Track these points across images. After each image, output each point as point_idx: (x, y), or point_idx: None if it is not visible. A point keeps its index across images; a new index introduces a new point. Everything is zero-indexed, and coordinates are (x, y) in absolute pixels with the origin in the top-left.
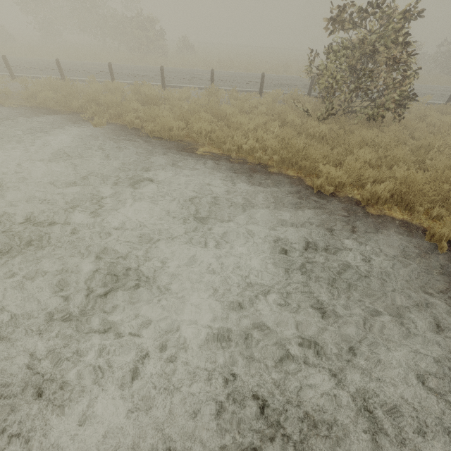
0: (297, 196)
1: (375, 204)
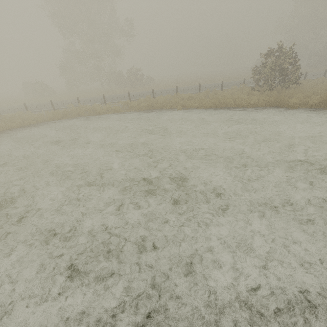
0: (286, 111)
1: (314, 107)
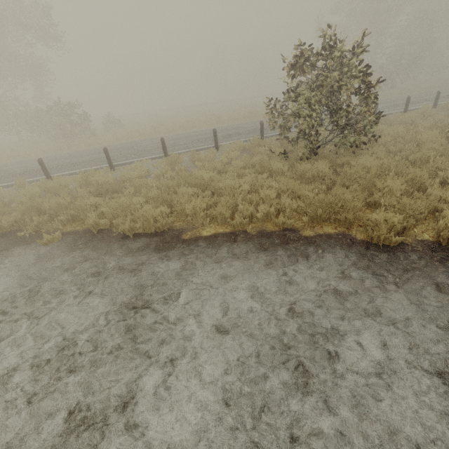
0: (369, 262)
1: None
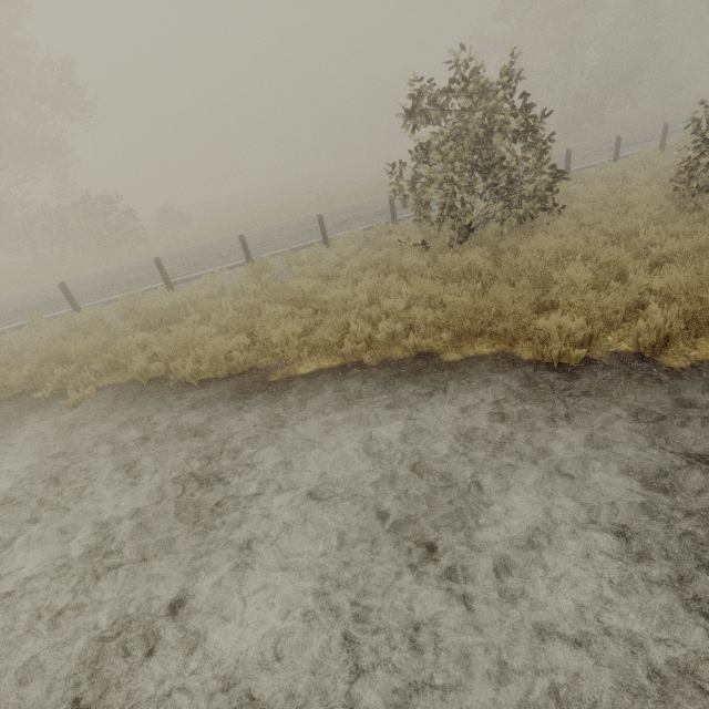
0: (536, 390)
1: (663, 348)
